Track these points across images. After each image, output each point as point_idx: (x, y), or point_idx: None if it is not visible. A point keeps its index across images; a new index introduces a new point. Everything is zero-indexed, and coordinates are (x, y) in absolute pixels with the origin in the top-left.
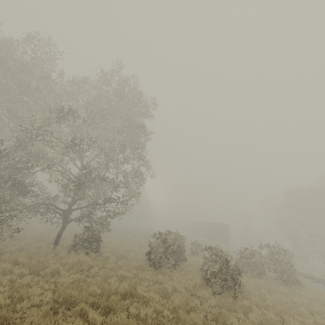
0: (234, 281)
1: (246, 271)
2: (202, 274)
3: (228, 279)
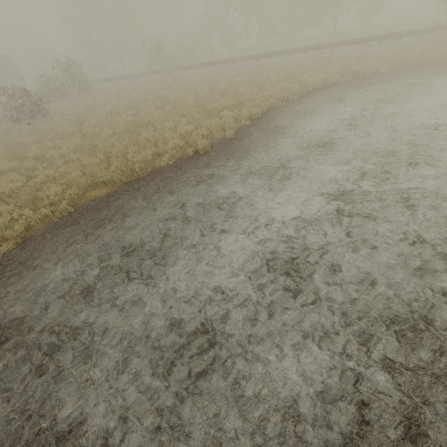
0: (38, 107)
1: (53, 101)
2: (11, 122)
3: (33, 109)
